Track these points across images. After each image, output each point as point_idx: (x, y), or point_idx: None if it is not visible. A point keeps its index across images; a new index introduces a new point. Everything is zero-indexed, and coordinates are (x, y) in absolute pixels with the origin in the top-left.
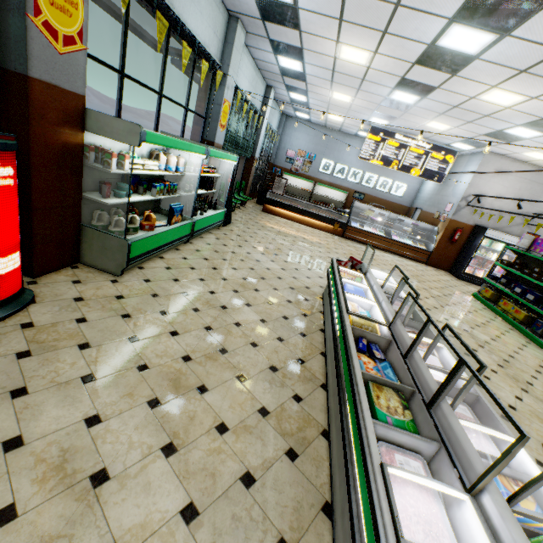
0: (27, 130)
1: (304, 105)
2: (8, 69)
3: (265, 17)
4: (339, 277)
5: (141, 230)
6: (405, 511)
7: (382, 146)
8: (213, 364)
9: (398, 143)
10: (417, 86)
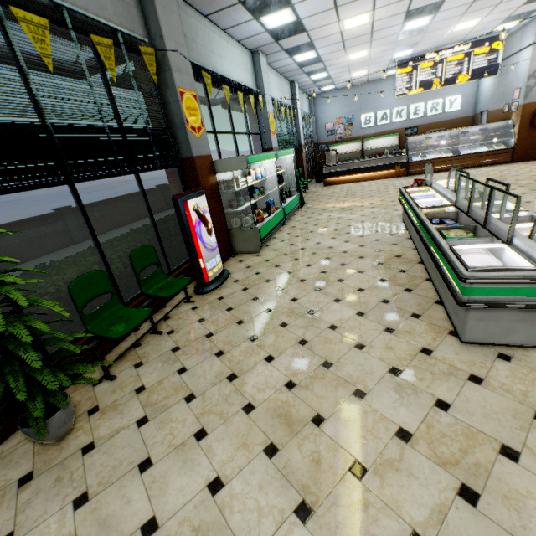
0: (199, 184)
1: (326, 79)
2: (183, 158)
3: (277, 39)
4: (408, 195)
5: (257, 223)
6: (468, 261)
7: (415, 74)
8: (340, 271)
9: (431, 62)
10: (425, 9)
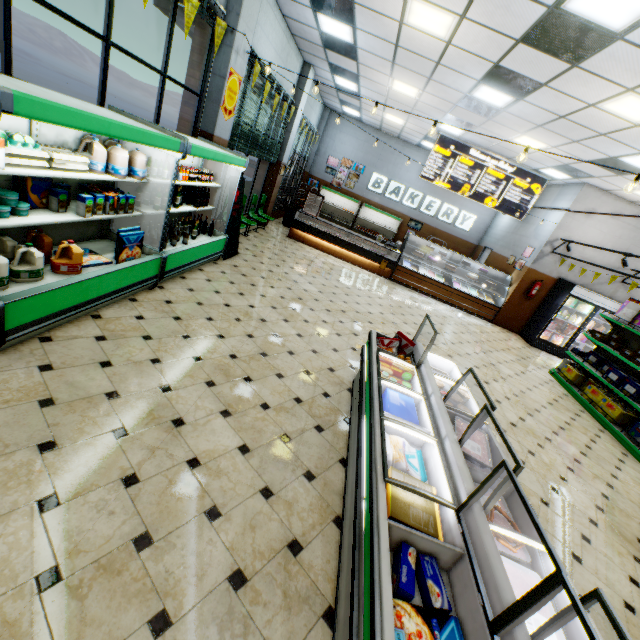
0: None
1: (353, 97)
2: None
3: None
4: (378, 376)
5: (53, 272)
6: None
7: (451, 163)
8: (107, 587)
9: (472, 162)
10: (515, 81)
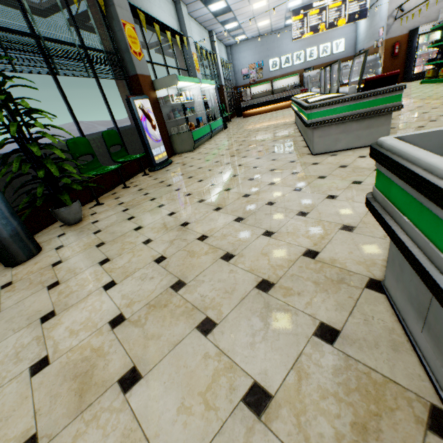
0: None
1: (238, 29)
2: (130, 76)
3: None
4: (294, 97)
5: None
6: None
7: (306, 20)
8: (248, 148)
9: (317, 10)
10: None
